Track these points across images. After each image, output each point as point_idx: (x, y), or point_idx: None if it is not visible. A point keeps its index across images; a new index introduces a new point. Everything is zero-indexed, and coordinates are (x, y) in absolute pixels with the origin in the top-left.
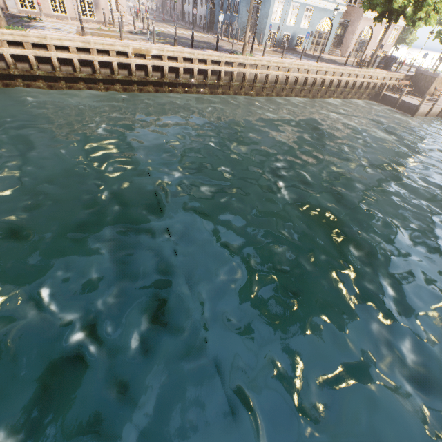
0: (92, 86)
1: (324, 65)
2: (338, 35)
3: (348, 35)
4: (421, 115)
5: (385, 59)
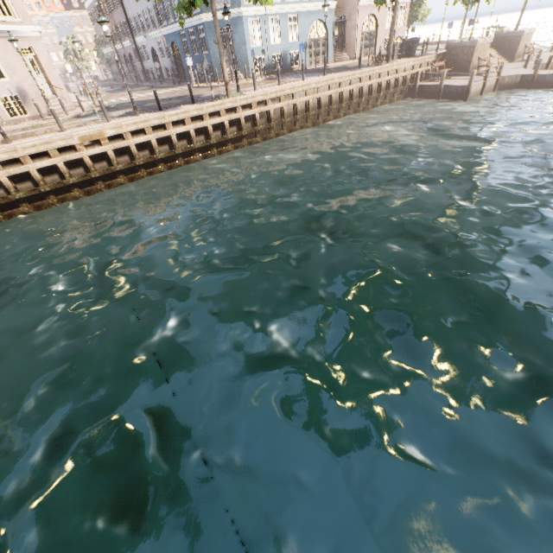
0: (40, 204)
1: (335, 75)
2: (338, 36)
3: (349, 32)
4: (475, 96)
5: (404, 45)
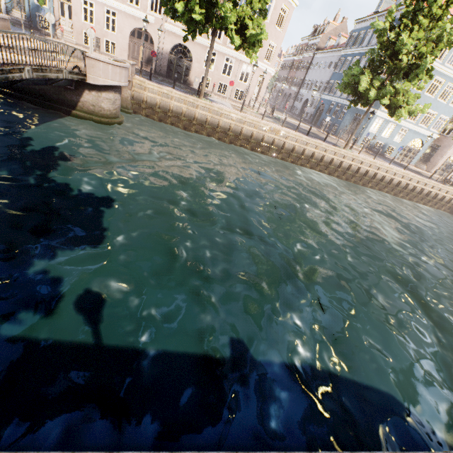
0: (233, 142)
1: (411, 173)
2: (427, 154)
3: (436, 156)
4: None
5: None
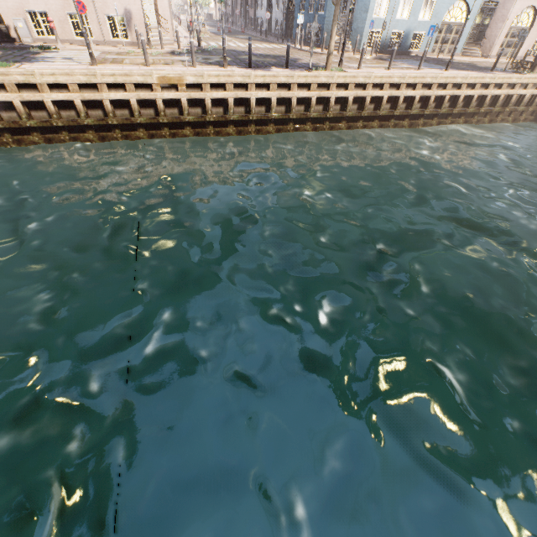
0: (105, 135)
1: (459, 73)
2: (478, 25)
3: (494, 24)
4: None
5: None
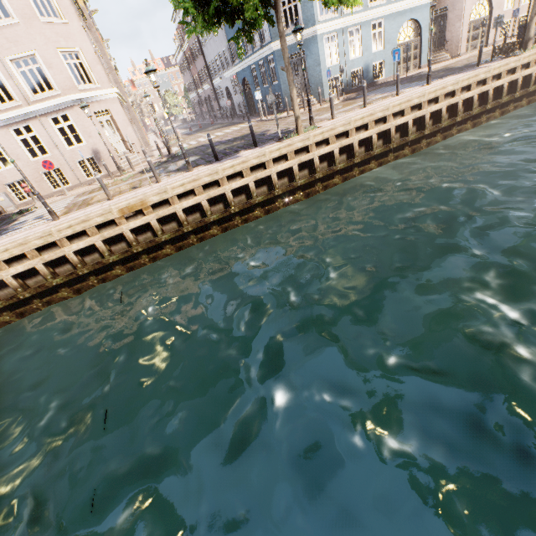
0: (79, 287)
1: (447, 82)
2: (434, 34)
3: (451, 26)
4: None
5: None
